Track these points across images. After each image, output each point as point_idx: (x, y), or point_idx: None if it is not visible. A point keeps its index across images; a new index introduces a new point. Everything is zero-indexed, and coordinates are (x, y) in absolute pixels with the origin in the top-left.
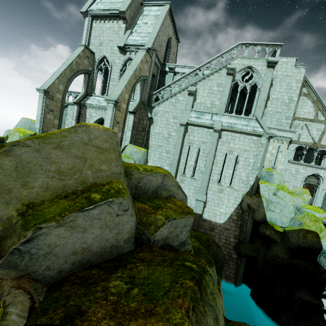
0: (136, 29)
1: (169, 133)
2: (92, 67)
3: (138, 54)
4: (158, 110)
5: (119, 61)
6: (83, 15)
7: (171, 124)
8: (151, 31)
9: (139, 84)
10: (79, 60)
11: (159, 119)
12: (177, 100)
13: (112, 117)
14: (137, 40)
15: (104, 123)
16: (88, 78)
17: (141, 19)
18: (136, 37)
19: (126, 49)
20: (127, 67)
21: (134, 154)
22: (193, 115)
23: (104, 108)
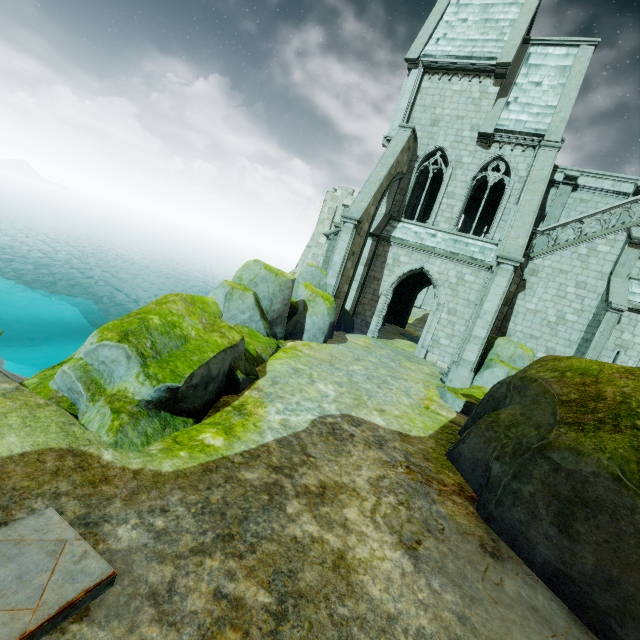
0: (517, 96)
1: (560, 314)
2: (407, 166)
3: (540, 156)
4: (541, 265)
5: (472, 160)
6: (408, 65)
7: (568, 298)
8: (553, 104)
9: (513, 210)
10: (400, 157)
11: (541, 284)
12: (591, 251)
13: (503, 291)
14: (524, 122)
15: (482, 299)
16: (397, 186)
17: (525, 74)
18: (519, 116)
19: (493, 137)
20: (487, 173)
21: (518, 360)
22: (638, 291)
23: (431, 251)
